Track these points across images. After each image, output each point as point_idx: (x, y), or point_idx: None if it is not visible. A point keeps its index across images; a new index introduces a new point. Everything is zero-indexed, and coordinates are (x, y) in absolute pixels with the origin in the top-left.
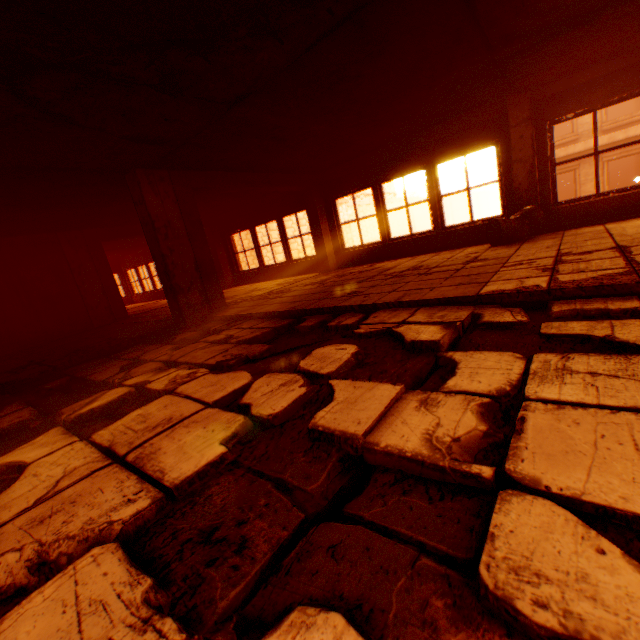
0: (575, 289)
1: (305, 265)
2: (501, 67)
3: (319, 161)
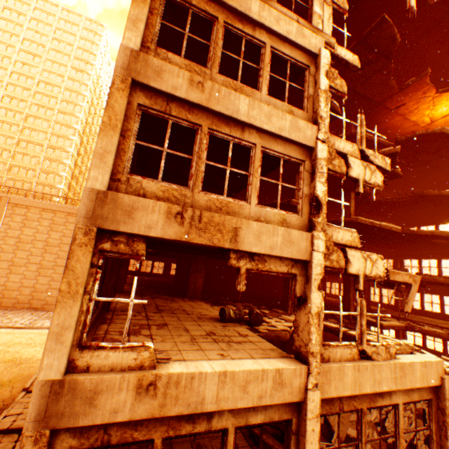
0: (447, 327)
1: (387, 306)
2: None
3: None
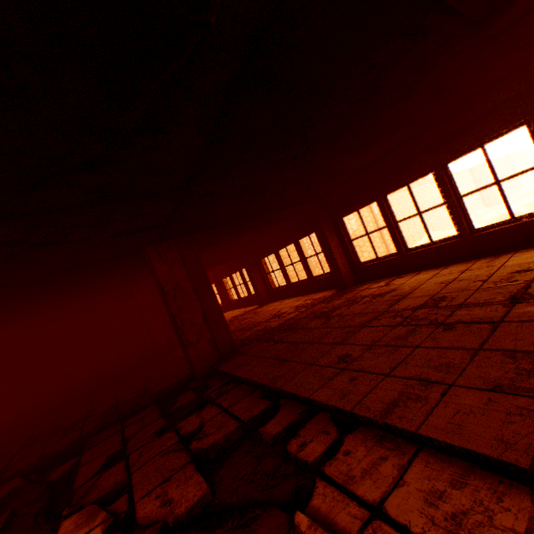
0: None
1: (324, 281)
2: (505, 39)
3: (314, 191)
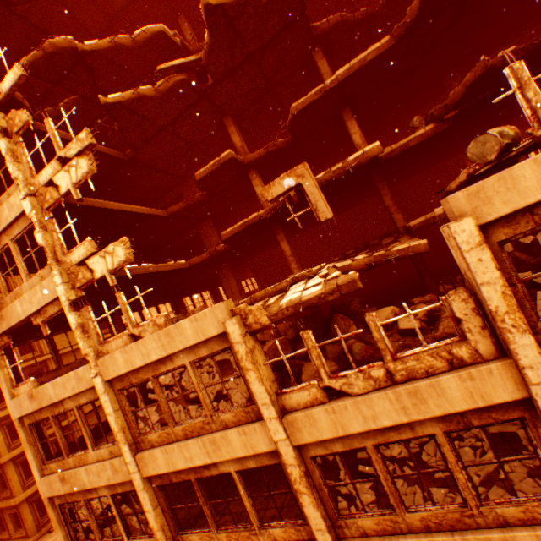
0: None
1: None
2: None
3: None
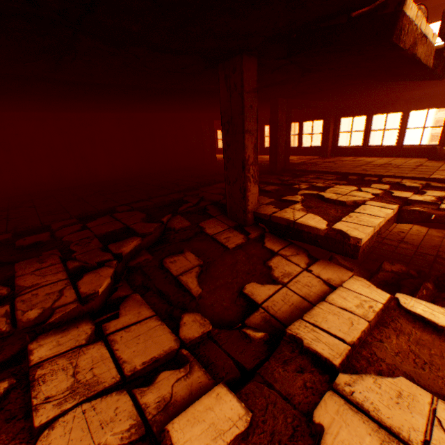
0: None
1: (309, 151)
2: None
3: (345, 99)
